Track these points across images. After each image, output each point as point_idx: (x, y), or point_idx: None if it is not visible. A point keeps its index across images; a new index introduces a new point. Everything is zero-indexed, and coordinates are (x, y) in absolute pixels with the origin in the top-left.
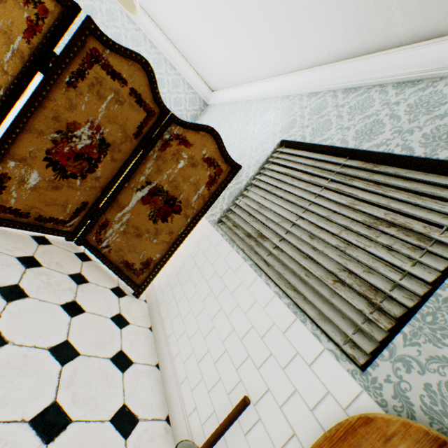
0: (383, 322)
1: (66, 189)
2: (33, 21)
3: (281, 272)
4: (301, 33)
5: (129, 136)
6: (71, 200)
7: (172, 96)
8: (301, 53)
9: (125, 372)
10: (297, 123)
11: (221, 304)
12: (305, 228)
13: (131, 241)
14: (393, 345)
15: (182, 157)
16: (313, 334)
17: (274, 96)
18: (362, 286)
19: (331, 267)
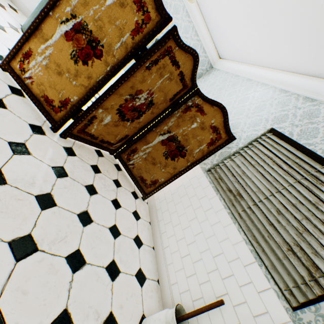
0: (316, 289)
1: (120, 126)
2: (139, 24)
3: (250, 227)
4: (320, 52)
5: (166, 99)
6: (120, 133)
7: None
8: (312, 64)
9: (140, 248)
10: (289, 119)
11: (202, 229)
12: (275, 205)
13: (148, 166)
14: (319, 306)
15: (196, 121)
16: (265, 276)
17: (274, 86)
18: (308, 261)
19: (288, 239)
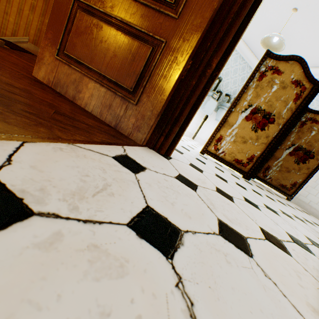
0: None
1: None
2: (297, 94)
3: None
4: None
5: None
6: None
7: (240, 77)
8: None
9: None
10: None
11: None
12: None
13: (283, 175)
14: None
15: (313, 129)
16: None
17: None
18: None
19: None
